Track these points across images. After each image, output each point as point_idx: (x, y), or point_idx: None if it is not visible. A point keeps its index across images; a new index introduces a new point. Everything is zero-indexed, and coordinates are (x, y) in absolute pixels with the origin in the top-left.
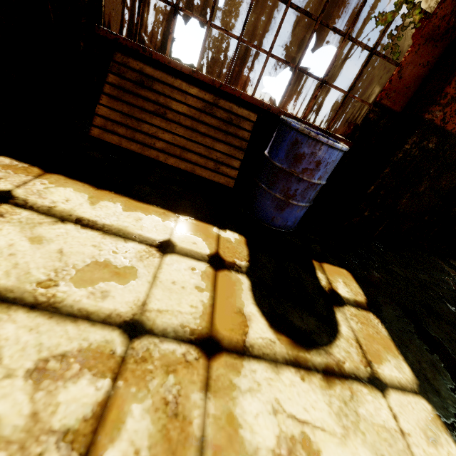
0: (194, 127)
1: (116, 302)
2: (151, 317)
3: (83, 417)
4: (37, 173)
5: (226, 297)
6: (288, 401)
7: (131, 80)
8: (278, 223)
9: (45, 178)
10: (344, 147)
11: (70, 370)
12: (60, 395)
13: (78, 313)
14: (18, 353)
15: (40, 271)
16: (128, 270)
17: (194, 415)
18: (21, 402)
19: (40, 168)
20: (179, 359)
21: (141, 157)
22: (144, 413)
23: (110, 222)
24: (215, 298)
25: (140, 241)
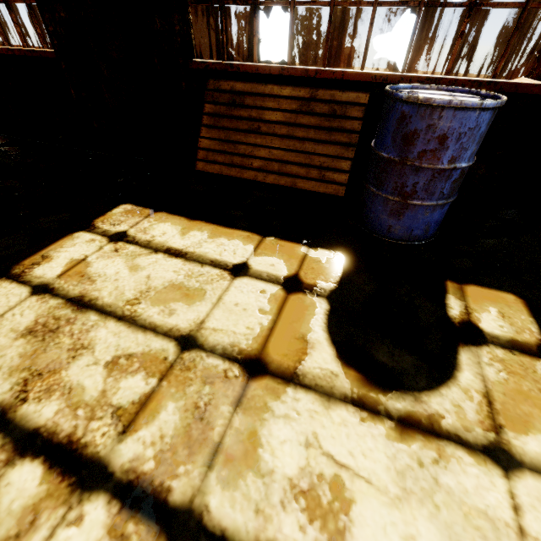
0: (290, 134)
1: (179, 319)
2: (205, 334)
3: (132, 401)
4: (147, 214)
5: (290, 321)
6: (329, 439)
7: (224, 103)
8: (398, 234)
9: (152, 217)
10: (487, 103)
11: (132, 366)
12: (122, 383)
13: (148, 326)
14: (104, 349)
15: (131, 292)
16: (197, 292)
17: (218, 423)
18: (99, 381)
19: (150, 209)
20: (219, 374)
21: (242, 181)
22: (176, 410)
23: (194, 250)
24: (277, 321)
25: (216, 265)
